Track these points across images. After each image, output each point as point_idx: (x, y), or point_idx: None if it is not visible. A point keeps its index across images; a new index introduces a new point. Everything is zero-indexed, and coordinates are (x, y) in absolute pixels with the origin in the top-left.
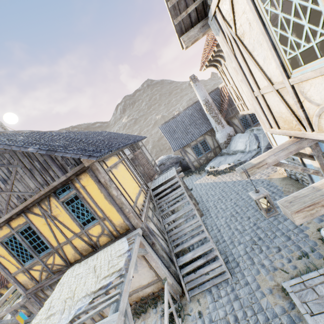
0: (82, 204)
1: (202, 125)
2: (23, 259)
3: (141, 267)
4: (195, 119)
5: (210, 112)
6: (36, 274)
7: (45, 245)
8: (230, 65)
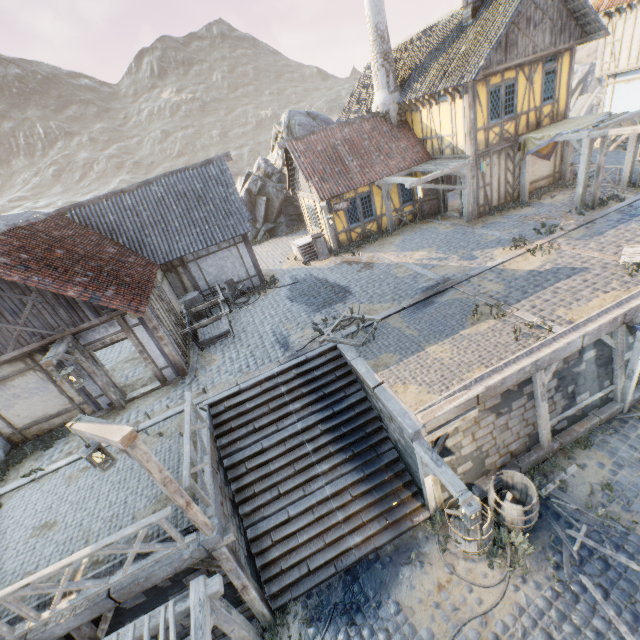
0: (552, 80)
1: None
2: (491, 117)
3: (550, 159)
4: None
5: None
6: (491, 137)
7: (512, 109)
8: (635, 19)
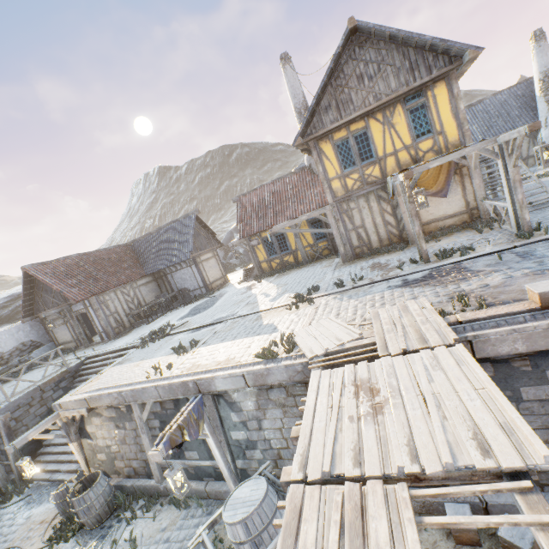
0: (425, 115)
1: (520, 118)
2: (345, 166)
3: (453, 194)
4: (510, 109)
5: (546, 93)
6: (349, 183)
7: (371, 154)
8: None
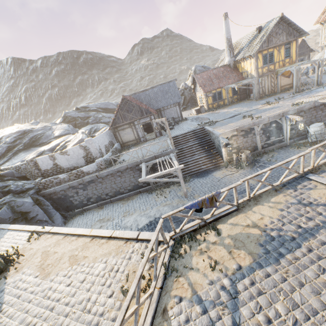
0: (289, 51)
1: None
2: (264, 64)
3: (290, 78)
4: None
5: None
6: (264, 70)
7: (272, 61)
8: None
